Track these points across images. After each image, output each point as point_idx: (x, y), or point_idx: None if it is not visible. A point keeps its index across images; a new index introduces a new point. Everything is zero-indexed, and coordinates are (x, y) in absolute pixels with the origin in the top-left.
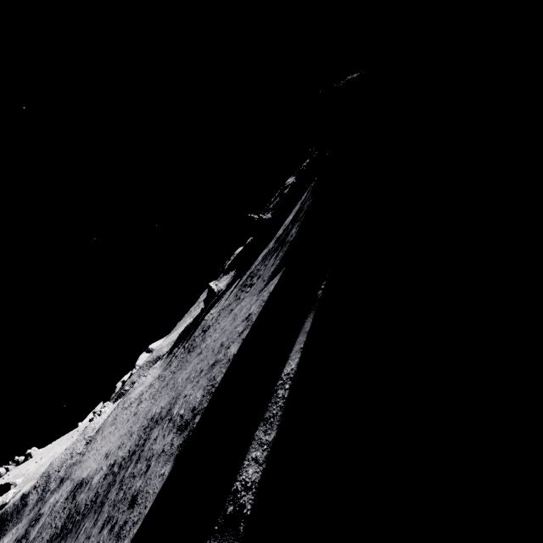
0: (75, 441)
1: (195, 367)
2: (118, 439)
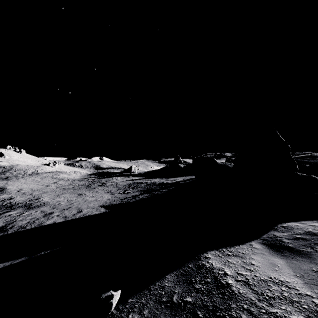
0: (33, 166)
1: (64, 200)
2: (30, 189)
